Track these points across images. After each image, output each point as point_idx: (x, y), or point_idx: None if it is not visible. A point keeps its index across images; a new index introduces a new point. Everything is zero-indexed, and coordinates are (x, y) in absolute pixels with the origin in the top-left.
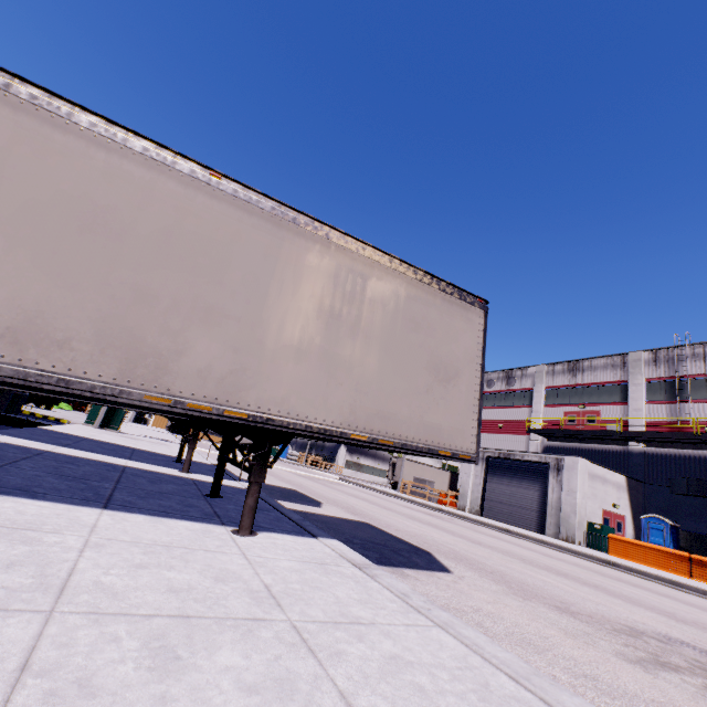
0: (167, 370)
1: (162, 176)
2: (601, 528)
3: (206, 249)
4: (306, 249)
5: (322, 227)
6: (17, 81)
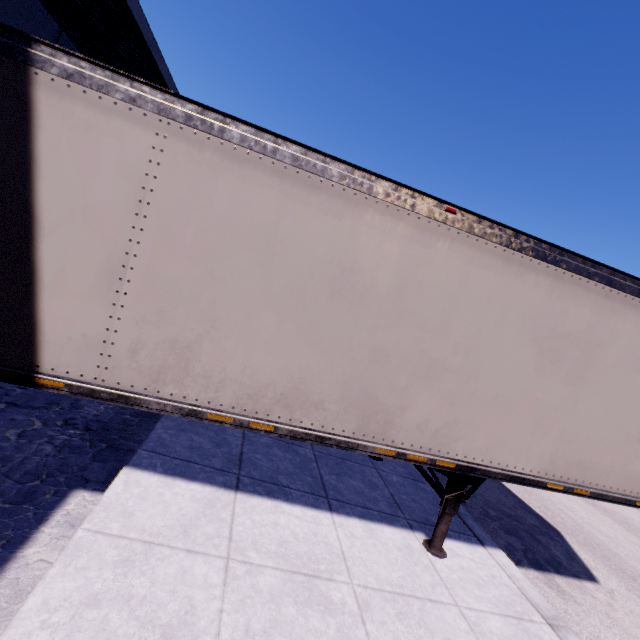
0: (392, 424)
1: (400, 223)
2: None
3: (434, 300)
4: (535, 284)
5: (556, 252)
6: (279, 141)
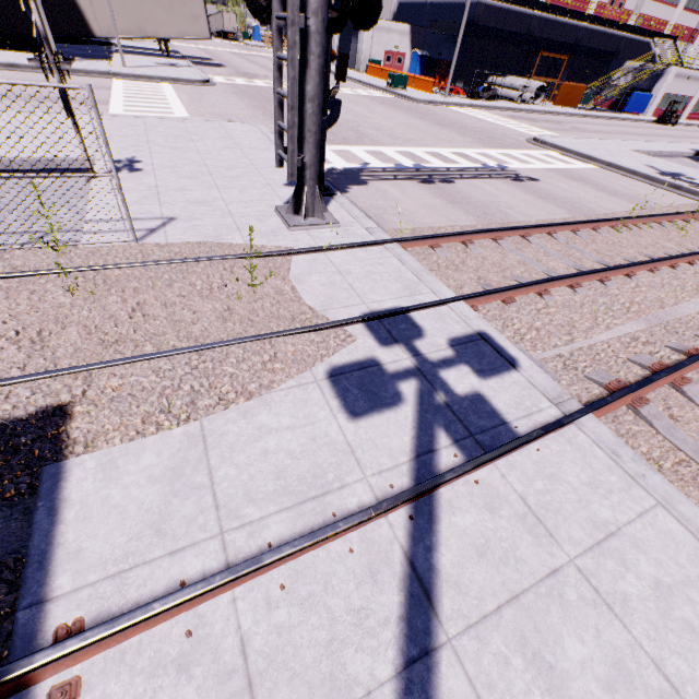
0: (147, 33)
1: None
2: (371, 62)
3: (140, 6)
4: None
5: None
6: None
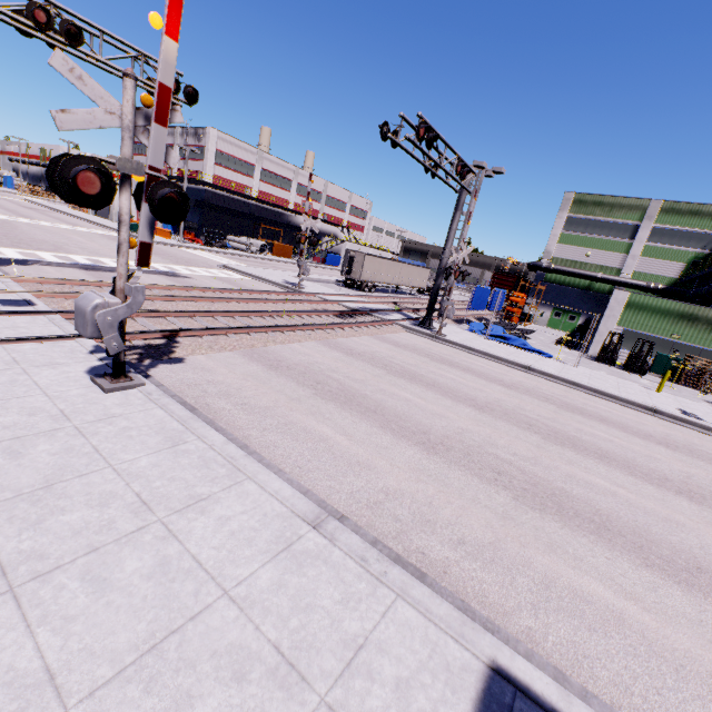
0: None
1: None
2: None
3: None
4: None
5: None
6: None
